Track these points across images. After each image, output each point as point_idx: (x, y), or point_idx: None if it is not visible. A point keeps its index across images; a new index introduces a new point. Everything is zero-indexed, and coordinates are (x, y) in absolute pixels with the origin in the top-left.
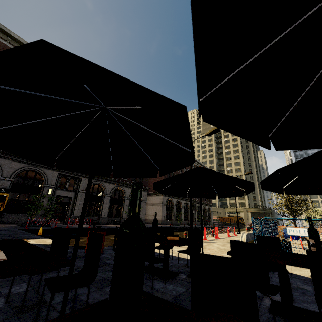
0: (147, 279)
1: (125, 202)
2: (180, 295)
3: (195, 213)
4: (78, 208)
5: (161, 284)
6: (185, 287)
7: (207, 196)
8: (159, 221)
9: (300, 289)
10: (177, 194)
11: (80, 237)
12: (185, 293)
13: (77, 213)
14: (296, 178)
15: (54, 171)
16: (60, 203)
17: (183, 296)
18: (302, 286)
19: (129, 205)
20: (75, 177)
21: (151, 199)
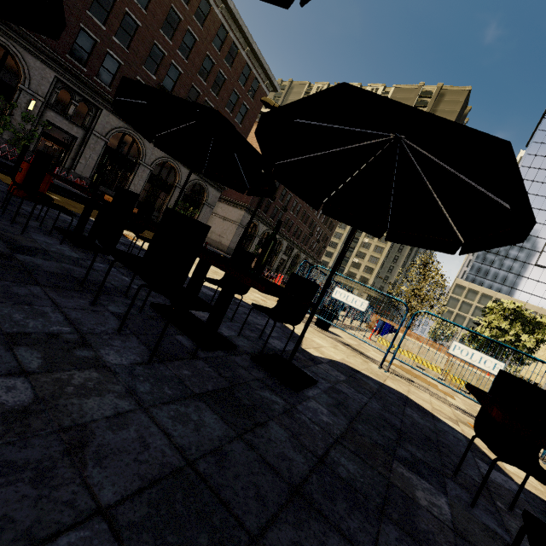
0: (42, 233)
1: (176, 192)
2: (56, 253)
3: (288, 261)
4: (85, 163)
5: (55, 242)
6: (87, 258)
7: (232, 186)
8: (225, 247)
9: (257, 329)
10: (182, 160)
11: (50, 192)
12: (71, 257)
13: (82, 170)
14: (341, 188)
15: (45, 67)
16: (53, 138)
17: (60, 255)
18: (268, 331)
19: (181, 200)
20: (90, 103)
21: (225, 209)
